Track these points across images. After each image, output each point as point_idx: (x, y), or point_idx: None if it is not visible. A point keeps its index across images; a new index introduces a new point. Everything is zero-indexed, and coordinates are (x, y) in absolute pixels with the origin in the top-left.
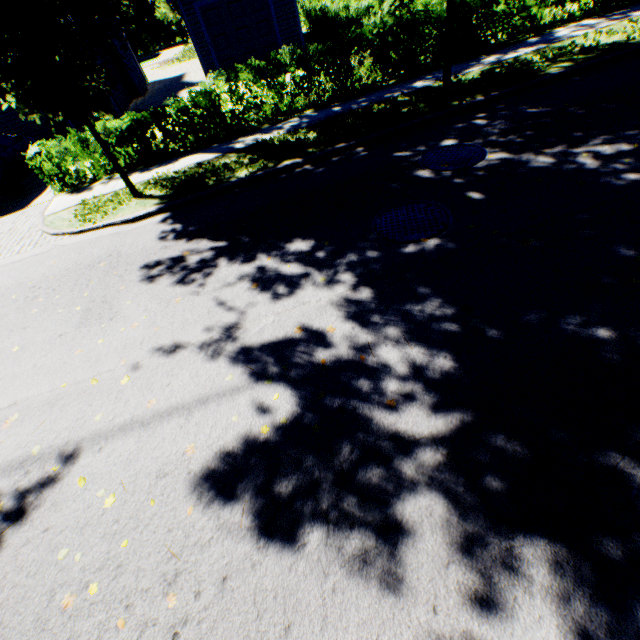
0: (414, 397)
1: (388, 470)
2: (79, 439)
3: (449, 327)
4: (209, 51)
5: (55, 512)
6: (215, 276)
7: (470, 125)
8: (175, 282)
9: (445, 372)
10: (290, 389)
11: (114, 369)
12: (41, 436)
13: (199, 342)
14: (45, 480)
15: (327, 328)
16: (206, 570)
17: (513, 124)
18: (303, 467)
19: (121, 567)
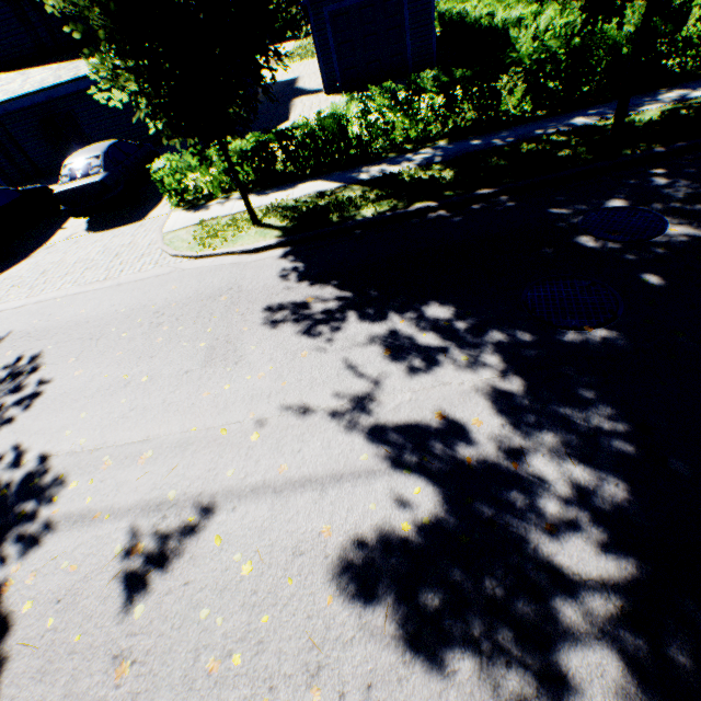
0: (578, 527)
1: (549, 609)
2: (212, 492)
3: (621, 447)
4: (331, 59)
5: (194, 566)
6: (343, 332)
7: (645, 183)
8: (300, 332)
9: (617, 504)
10: (432, 485)
11: (242, 421)
12: (175, 480)
13: (329, 408)
14: (182, 529)
15: (472, 420)
16: (349, 671)
17: None
18: (450, 581)
19: (262, 643)
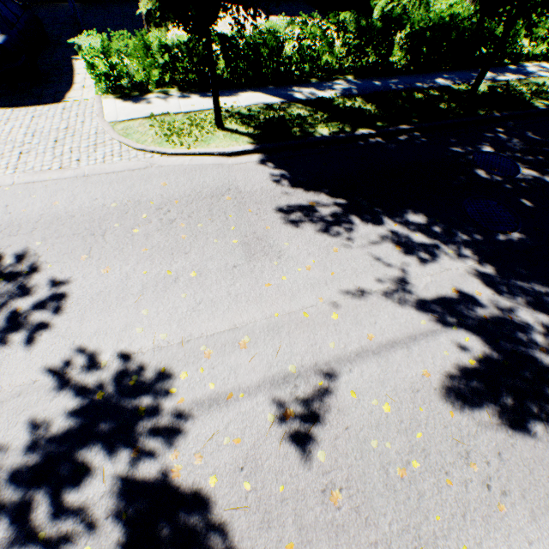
0: None
1: None
2: (325, 361)
3: None
4: None
5: (345, 415)
6: (356, 232)
7: (496, 137)
8: (320, 231)
9: None
10: (472, 335)
11: (316, 305)
12: (286, 357)
13: (379, 290)
14: (317, 392)
15: (475, 292)
16: (484, 449)
17: (527, 146)
18: (509, 387)
19: (425, 450)
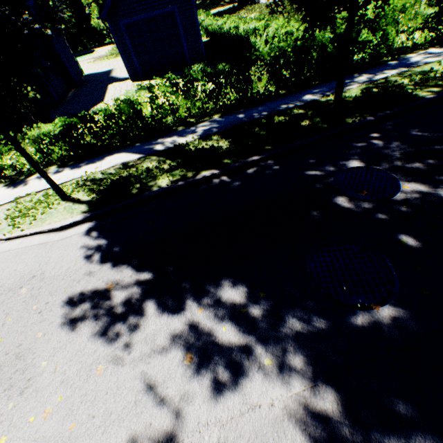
0: None
1: None
2: None
3: None
4: (131, 56)
5: None
6: (141, 331)
7: (369, 145)
8: (97, 334)
9: None
10: None
11: None
12: None
13: None
14: None
15: None
16: None
17: (411, 148)
18: None
19: None
